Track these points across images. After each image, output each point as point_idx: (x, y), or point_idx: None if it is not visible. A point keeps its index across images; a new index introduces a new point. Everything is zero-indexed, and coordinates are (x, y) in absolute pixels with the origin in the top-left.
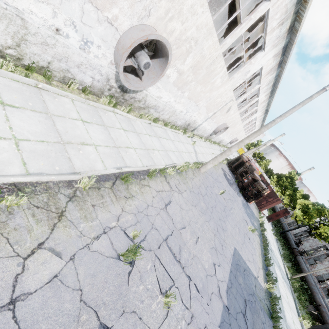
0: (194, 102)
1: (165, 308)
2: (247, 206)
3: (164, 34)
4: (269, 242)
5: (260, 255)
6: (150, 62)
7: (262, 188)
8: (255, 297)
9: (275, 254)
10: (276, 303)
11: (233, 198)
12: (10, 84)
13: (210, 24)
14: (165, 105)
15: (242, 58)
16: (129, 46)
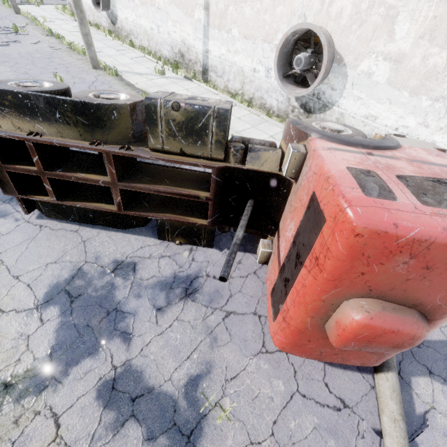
0: (152, 6)
1: None
2: None
3: None
4: None
5: None
6: None
7: None
8: None
9: None
10: None
11: None
12: None
13: None
14: (136, 26)
15: None
16: None
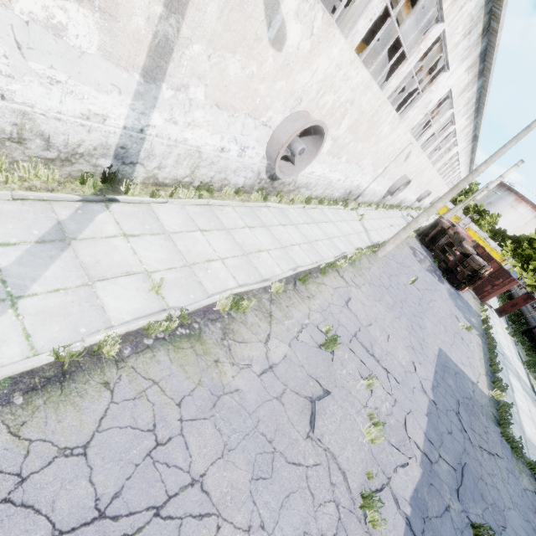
0: (354, 164)
1: (368, 388)
2: (457, 297)
3: (316, 111)
4: (500, 345)
5: (483, 359)
6: (305, 147)
7: (480, 266)
8: (473, 401)
9: (512, 360)
10: (508, 414)
11: (431, 287)
12: (194, 210)
13: (367, 80)
14: (318, 179)
15: (418, 75)
16: (285, 141)
